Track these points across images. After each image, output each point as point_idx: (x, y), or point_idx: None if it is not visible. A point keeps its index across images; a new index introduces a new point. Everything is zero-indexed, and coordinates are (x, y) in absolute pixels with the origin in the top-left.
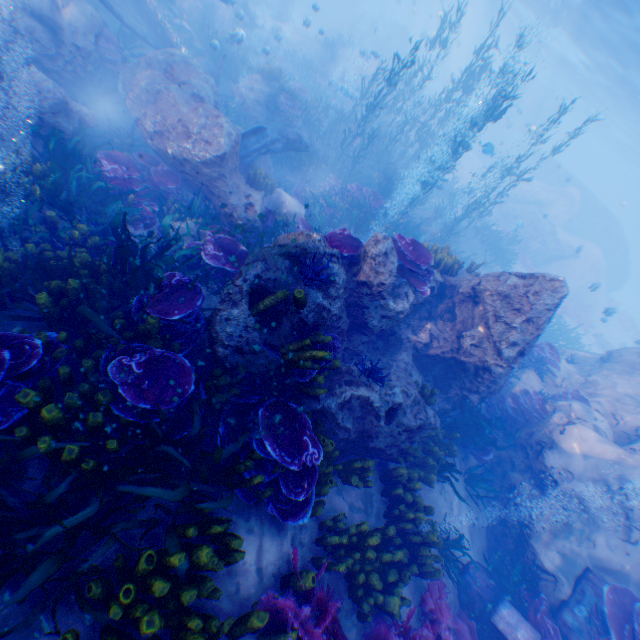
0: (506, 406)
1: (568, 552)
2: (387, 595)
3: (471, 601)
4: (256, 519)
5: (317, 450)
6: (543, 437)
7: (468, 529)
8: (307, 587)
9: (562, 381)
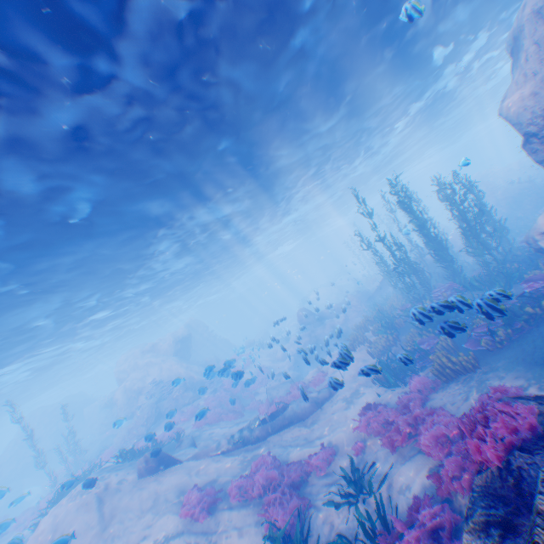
0: None
1: None
2: None
3: None
4: None
5: None
6: None
7: None
8: None
9: None
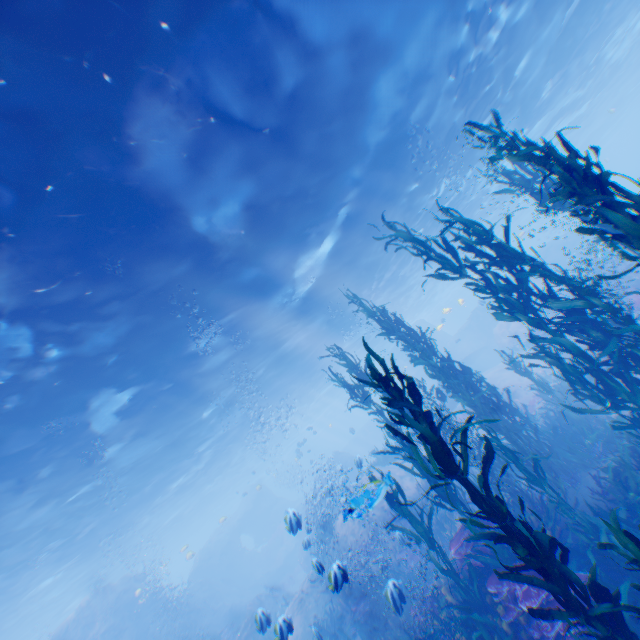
0: None
1: None
2: None
3: None
4: None
5: None
6: None
7: None
8: None
9: None
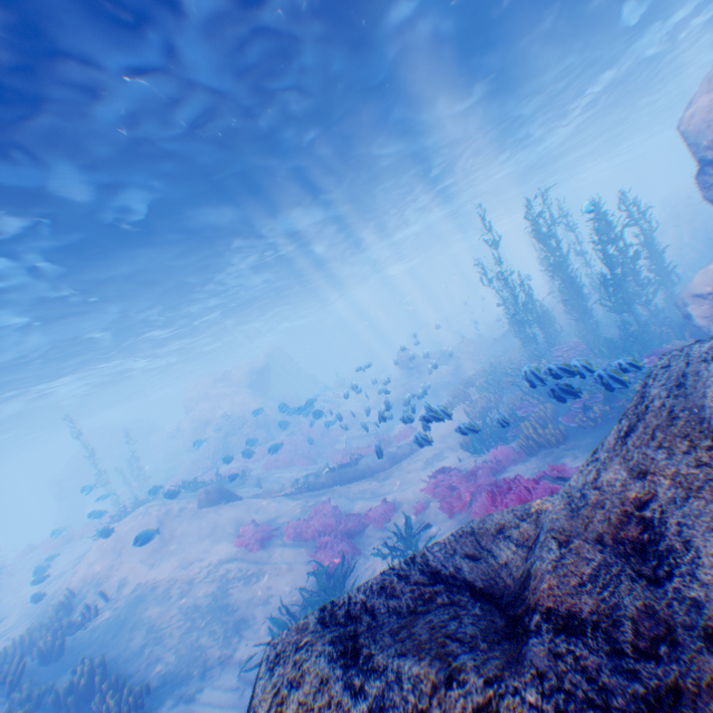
0: None
1: None
2: None
3: None
4: None
5: None
6: None
7: None
8: None
9: None
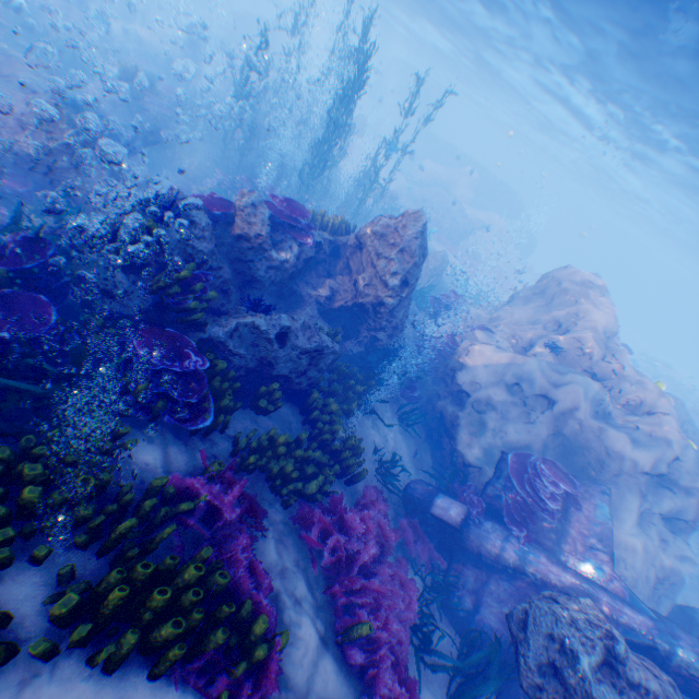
0: (424, 349)
1: (486, 444)
2: (307, 483)
3: (415, 507)
4: (157, 433)
5: (201, 359)
6: (454, 362)
7: (411, 460)
8: (215, 471)
9: (473, 322)
